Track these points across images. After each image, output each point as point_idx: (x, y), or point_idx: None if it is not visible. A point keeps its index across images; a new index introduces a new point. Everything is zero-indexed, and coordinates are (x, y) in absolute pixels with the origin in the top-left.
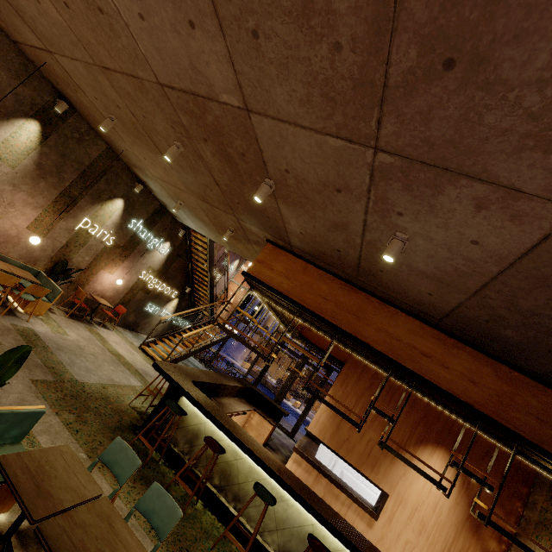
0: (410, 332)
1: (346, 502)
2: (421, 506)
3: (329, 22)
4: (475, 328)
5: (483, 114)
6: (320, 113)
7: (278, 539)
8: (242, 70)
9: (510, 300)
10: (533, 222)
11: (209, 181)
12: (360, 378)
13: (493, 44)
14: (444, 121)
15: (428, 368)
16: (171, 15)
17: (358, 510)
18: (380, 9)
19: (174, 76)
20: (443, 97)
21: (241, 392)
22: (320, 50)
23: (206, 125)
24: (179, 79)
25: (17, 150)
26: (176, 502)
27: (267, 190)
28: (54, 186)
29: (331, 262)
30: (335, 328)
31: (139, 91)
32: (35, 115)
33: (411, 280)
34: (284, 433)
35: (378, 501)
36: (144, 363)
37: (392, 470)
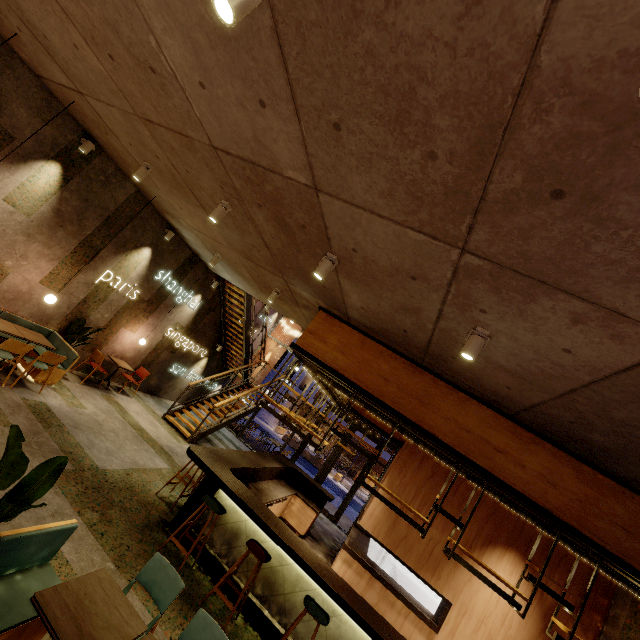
0: (483, 423)
1: (403, 611)
2: (488, 618)
3: (425, 133)
4: (557, 426)
5: (590, 243)
6: (402, 207)
7: None
8: (316, 154)
9: (601, 408)
10: (636, 344)
11: (257, 242)
12: (420, 465)
13: (610, 187)
14: (546, 240)
15: (502, 466)
16: (238, 91)
17: (416, 620)
18: (486, 134)
19: (232, 143)
20: (548, 220)
21: (280, 472)
22: (411, 154)
23: (263, 193)
24: (238, 147)
25: (34, 196)
26: (214, 617)
27: (329, 266)
28: (74, 235)
29: (394, 340)
30: (398, 415)
31: (186, 148)
32: (57, 156)
33: (488, 372)
34: (326, 517)
35: (438, 610)
36: (169, 438)
37: (455, 575)
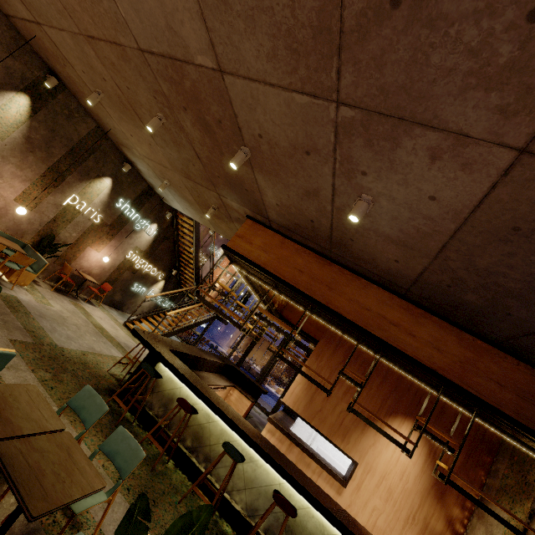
0: (380, 302)
1: (317, 470)
2: (389, 474)
3: None
4: (440, 295)
5: (429, 54)
6: (286, 68)
7: (246, 498)
8: (214, 26)
9: (468, 260)
10: (482, 169)
11: (191, 155)
12: (334, 352)
13: None
14: (396, 65)
15: (395, 336)
16: None
17: (328, 478)
18: None
19: (153, 39)
20: (393, 38)
21: (221, 368)
22: None
23: (185, 92)
24: (158, 43)
25: (7, 122)
26: (147, 459)
27: (243, 157)
28: (43, 161)
29: (306, 235)
30: (309, 298)
31: (122, 60)
32: (25, 89)
33: (379, 247)
34: (264, 413)
35: (348, 470)
36: (127, 338)
37: (362, 440)
